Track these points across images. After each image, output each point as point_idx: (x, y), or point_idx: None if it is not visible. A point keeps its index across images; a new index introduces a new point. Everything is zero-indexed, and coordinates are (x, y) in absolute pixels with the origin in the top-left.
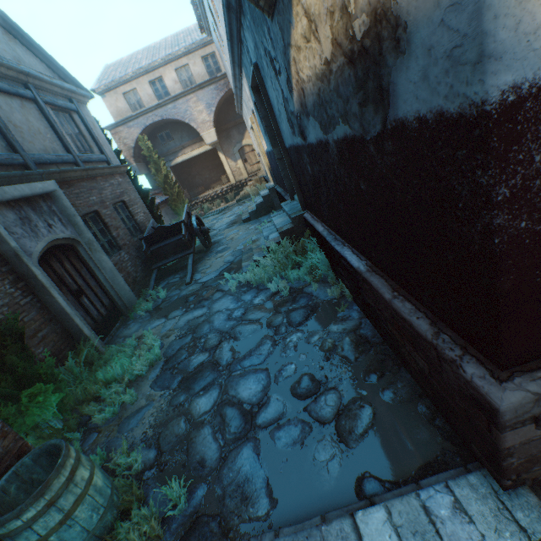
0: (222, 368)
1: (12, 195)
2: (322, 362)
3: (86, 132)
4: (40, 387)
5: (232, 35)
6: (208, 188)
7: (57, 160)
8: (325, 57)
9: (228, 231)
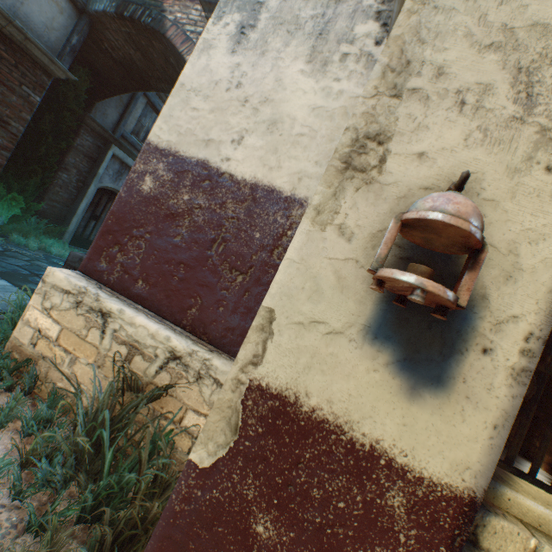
0: None
1: (128, 162)
2: None
3: None
4: (21, 199)
5: None
6: None
7: None
8: None
9: None
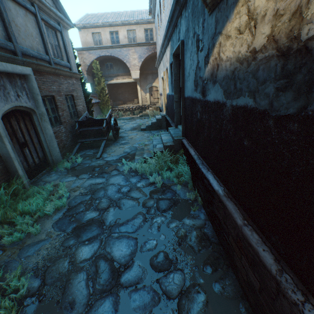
0: (106, 227)
1: None
2: (175, 245)
3: (62, 46)
4: None
5: (172, 20)
6: (125, 103)
7: (38, 56)
8: (254, 47)
9: (130, 132)
